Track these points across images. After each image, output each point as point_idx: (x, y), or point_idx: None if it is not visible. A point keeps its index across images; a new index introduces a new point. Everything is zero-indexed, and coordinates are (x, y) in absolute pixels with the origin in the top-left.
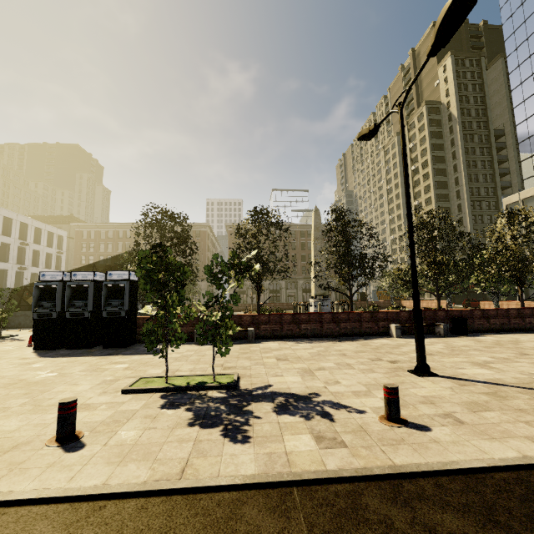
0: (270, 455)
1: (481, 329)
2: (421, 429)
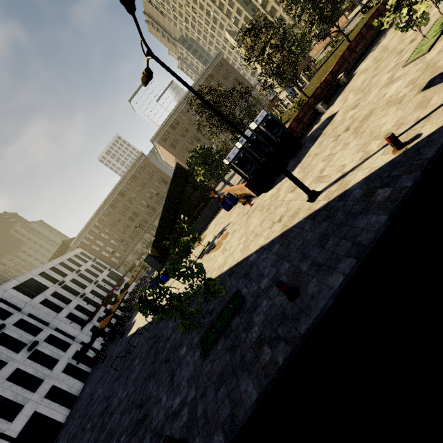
0: None
1: None
2: None
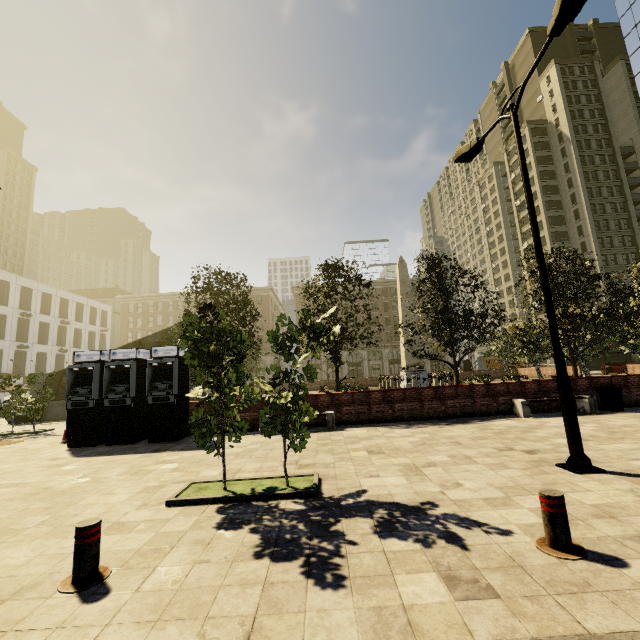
0: (379, 611)
1: None
2: (611, 563)
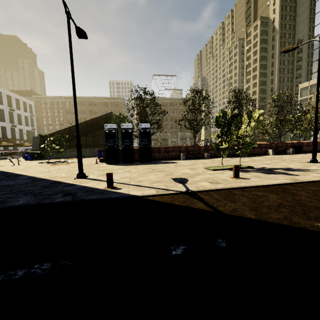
0: (315, 176)
1: (305, 151)
2: None
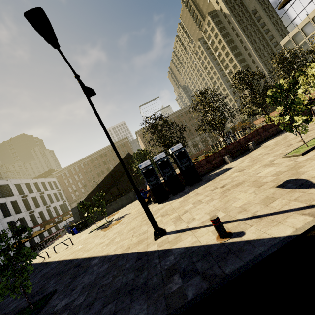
0: None
1: None
2: None
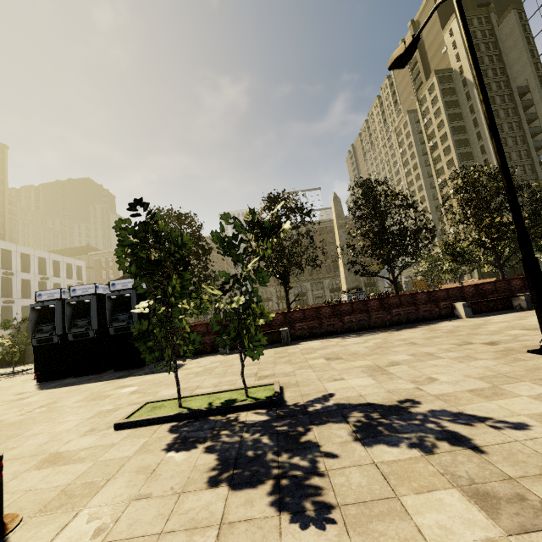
0: None
1: None
2: None
